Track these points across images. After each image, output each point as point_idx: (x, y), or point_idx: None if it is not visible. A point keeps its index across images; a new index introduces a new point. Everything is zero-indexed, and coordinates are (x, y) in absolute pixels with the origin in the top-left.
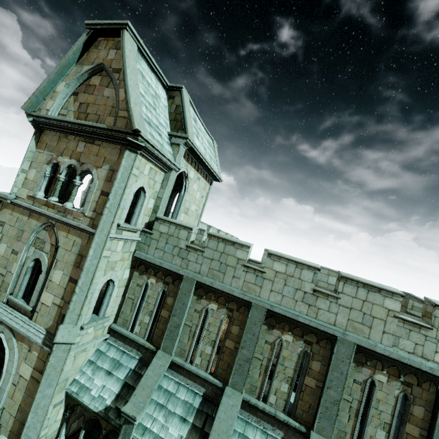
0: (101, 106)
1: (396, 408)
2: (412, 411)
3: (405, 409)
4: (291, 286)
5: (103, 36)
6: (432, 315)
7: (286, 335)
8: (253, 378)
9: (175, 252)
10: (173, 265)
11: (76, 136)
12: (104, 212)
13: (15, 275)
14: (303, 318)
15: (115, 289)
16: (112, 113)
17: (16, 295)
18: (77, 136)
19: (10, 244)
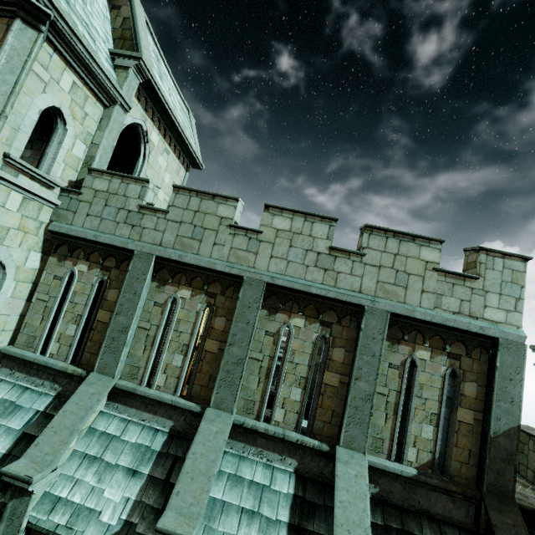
0: None
1: (443, 390)
2: (463, 391)
3: (454, 389)
4: (300, 247)
5: None
6: (477, 262)
7: (295, 318)
8: (249, 389)
9: (121, 218)
10: (116, 237)
11: None
12: None
13: None
14: (318, 288)
15: (9, 281)
16: None
17: None
18: None
19: None
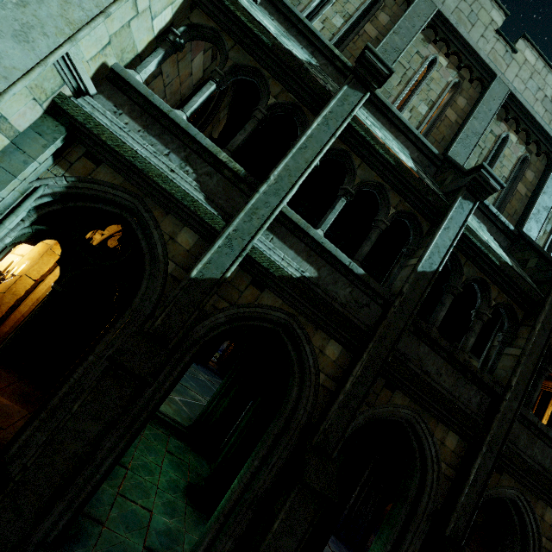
0: None
1: None
2: None
3: None
4: (536, 83)
5: None
6: None
7: (512, 133)
8: (468, 163)
9: None
10: None
11: None
12: None
13: None
14: (540, 118)
15: None
16: None
17: None
18: None
19: None
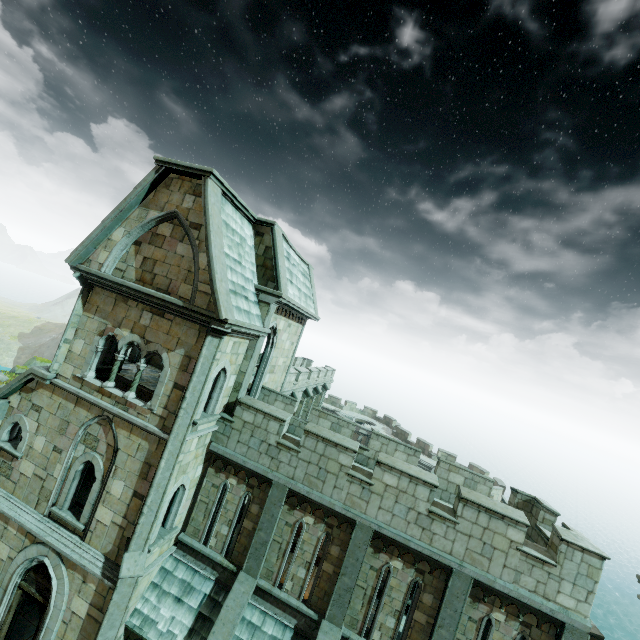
0: (174, 267)
1: None
2: None
3: None
4: (404, 504)
5: (177, 173)
6: (557, 549)
7: (395, 560)
8: (354, 609)
9: (263, 449)
10: (259, 465)
11: (139, 303)
12: (180, 414)
13: (59, 480)
14: (415, 544)
15: (186, 493)
16: (188, 279)
17: (61, 506)
18: (141, 303)
19: (51, 438)
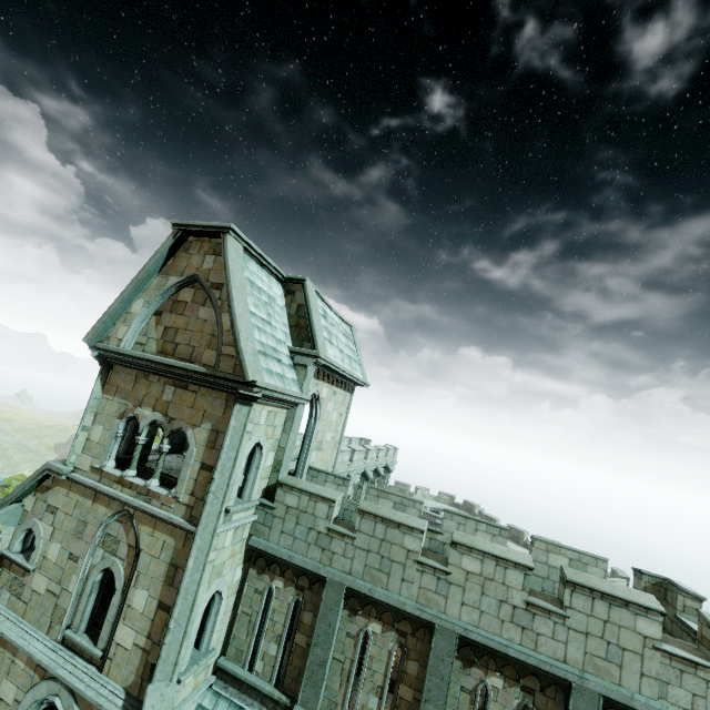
0: (196, 333)
1: None
2: None
3: None
4: (493, 596)
5: (196, 235)
6: None
7: (492, 676)
8: None
9: (312, 539)
10: (309, 559)
11: (161, 377)
12: (208, 499)
13: (75, 595)
14: (516, 651)
15: (223, 602)
16: (212, 344)
17: (76, 628)
18: (163, 377)
19: (66, 544)
